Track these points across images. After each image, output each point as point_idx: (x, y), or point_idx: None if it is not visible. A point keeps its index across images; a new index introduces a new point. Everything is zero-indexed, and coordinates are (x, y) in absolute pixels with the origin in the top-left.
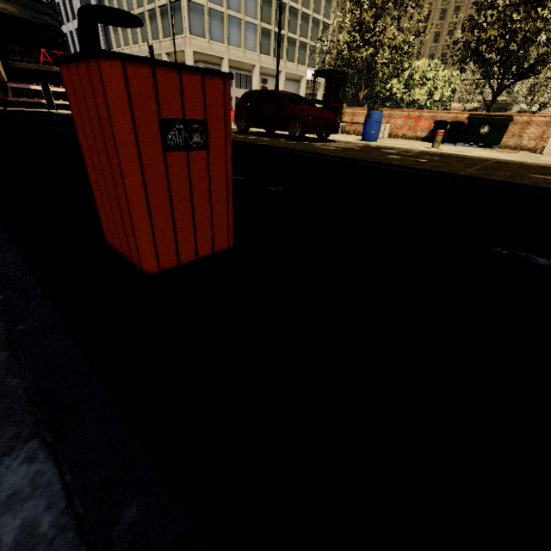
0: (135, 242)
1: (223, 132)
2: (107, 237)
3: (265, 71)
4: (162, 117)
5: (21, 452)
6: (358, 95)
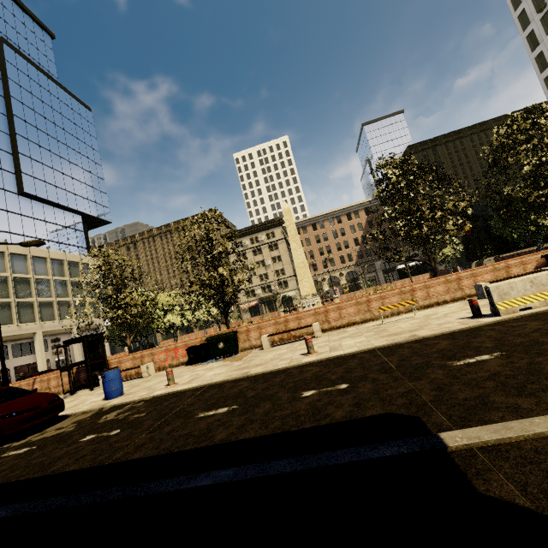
0: None
1: None
2: None
3: (54, 332)
4: None
5: None
6: (126, 342)
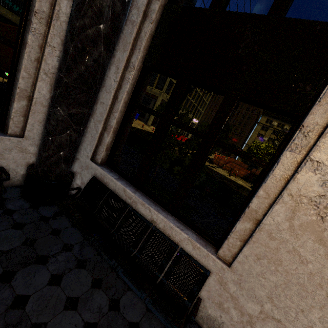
0: None
1: None
2: None
3: None
4: None
5: None
6: None
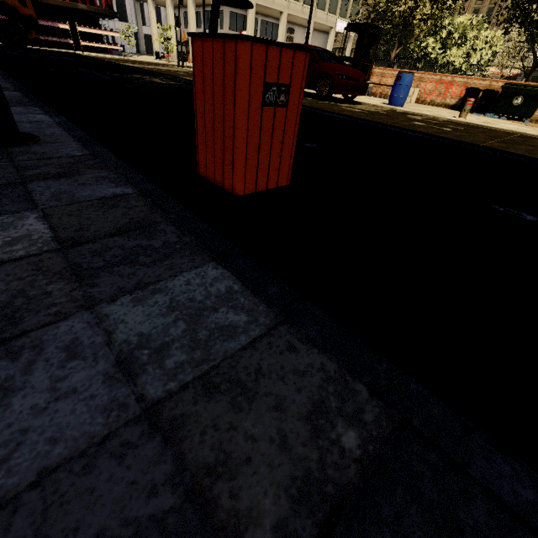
0: (232, 171)
1: (299, 94)
2: (201, 169)
3: (293, 20)
4: (265, 81)
5: (210, 265)
6: (390, 54)
